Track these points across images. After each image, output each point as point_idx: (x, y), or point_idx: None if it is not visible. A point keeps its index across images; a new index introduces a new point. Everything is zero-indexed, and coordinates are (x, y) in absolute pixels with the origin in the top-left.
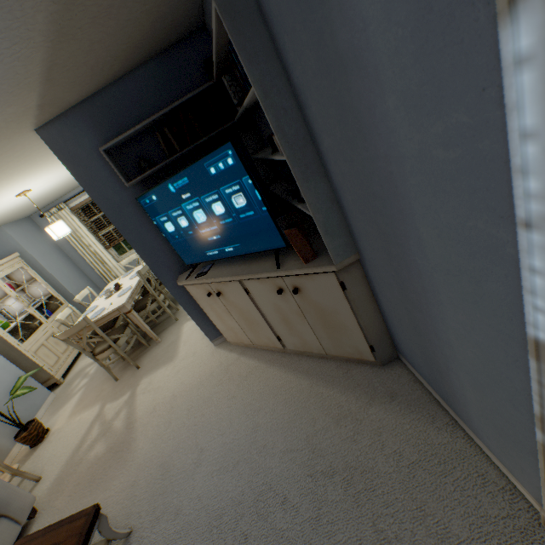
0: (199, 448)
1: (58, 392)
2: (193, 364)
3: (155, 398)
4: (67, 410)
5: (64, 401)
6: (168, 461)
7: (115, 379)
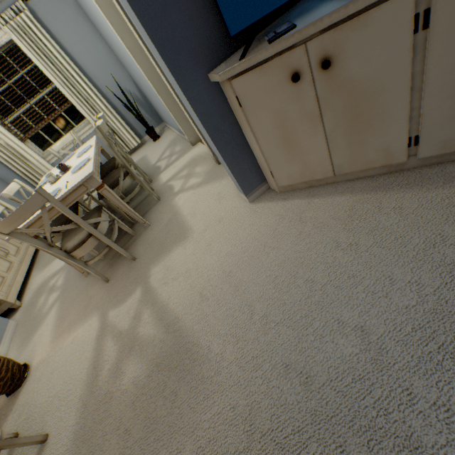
0: (352, 326)
1: (18, 317)
2: (229, 231)
3: (193, 285)
4: (44, 334)
5: (33, 326)
6: (297, 360)
7: (105, 280)
